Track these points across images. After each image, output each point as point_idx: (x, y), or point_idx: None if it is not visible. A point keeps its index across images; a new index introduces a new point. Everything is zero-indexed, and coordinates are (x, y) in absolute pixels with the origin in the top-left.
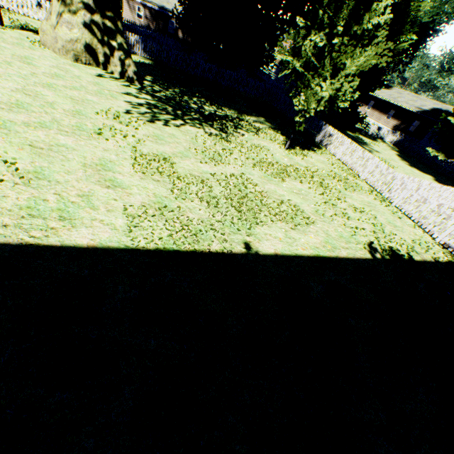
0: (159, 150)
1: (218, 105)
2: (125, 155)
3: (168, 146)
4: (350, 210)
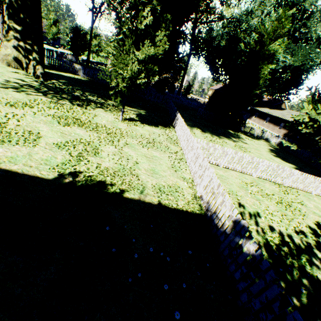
0: None
1: (107, 99)
2: None
3: None
4: (112, 153)
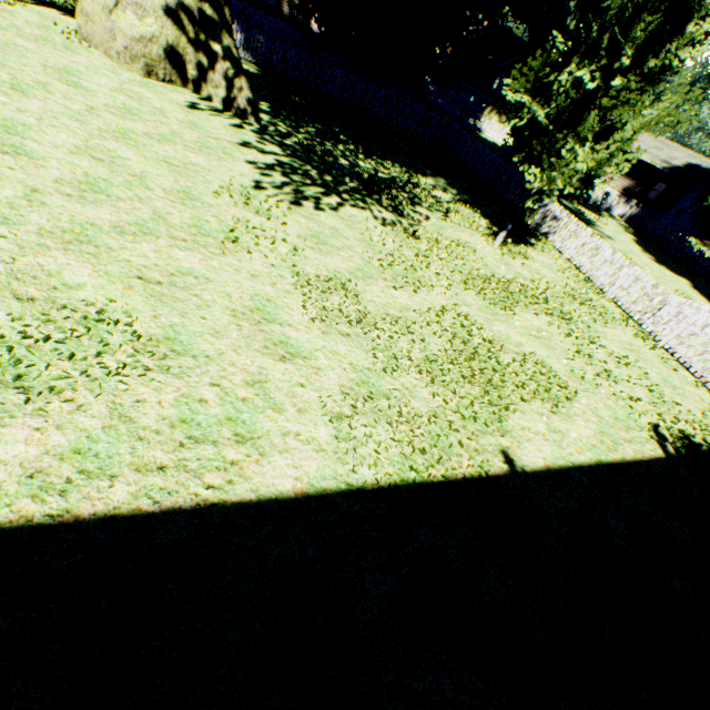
0: (329, 266)
1: (375, 157)
2: (284, 284)
3: (338, 256)
4: (611, 362)
